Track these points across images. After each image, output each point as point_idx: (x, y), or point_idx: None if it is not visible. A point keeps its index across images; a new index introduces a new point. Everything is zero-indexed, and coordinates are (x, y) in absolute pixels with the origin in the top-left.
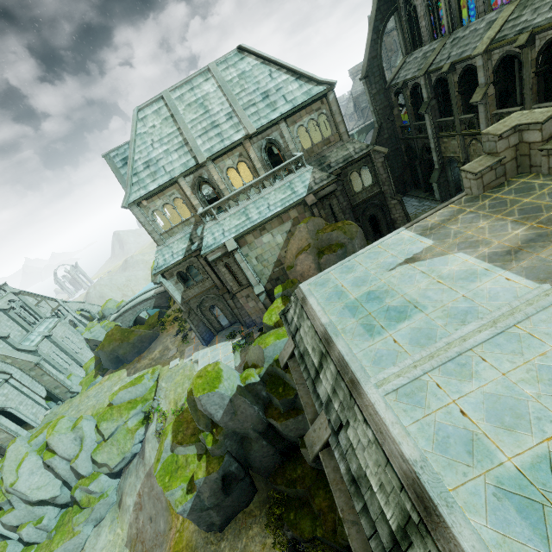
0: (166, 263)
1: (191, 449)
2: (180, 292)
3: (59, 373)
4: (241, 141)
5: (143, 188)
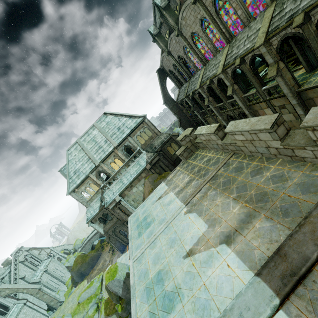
0: (92, 215)
1: (113, 317)
2: (102, 228)
3: (52, 291)
4: (112, 150)
5: (74, 183)
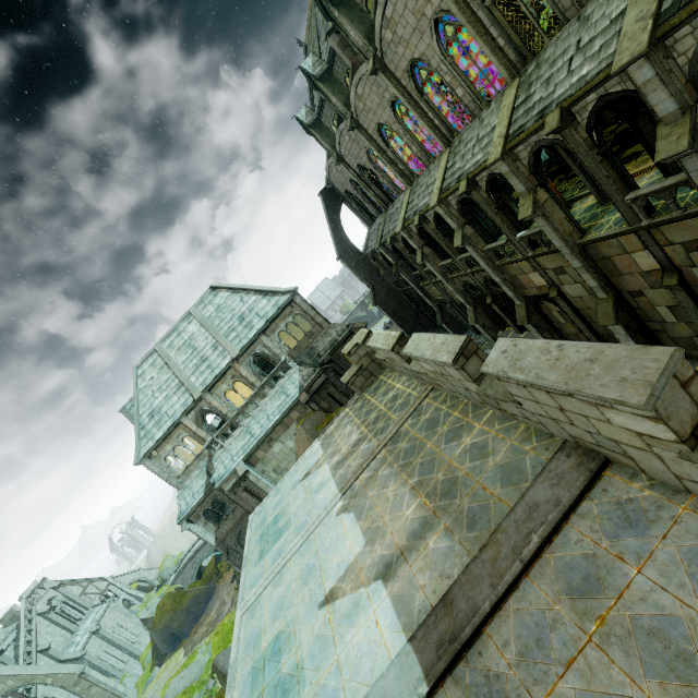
0: (189, 506)
1: None
2: (212, 533)
3: (108, 678)
4: (229, 366)
5: (151, 439)
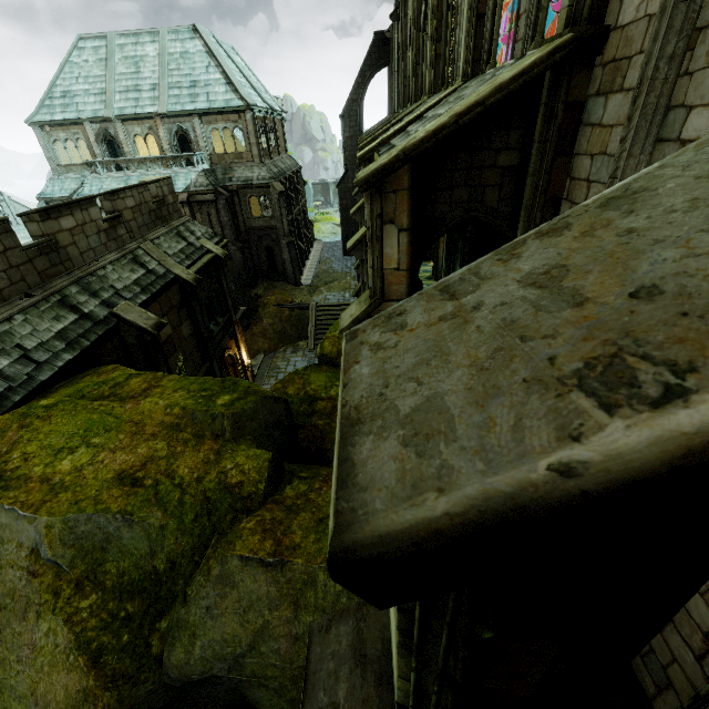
0: (53, 194)
1: None
2: None
3: None
4: (152, 116)
5: (51, 114)
